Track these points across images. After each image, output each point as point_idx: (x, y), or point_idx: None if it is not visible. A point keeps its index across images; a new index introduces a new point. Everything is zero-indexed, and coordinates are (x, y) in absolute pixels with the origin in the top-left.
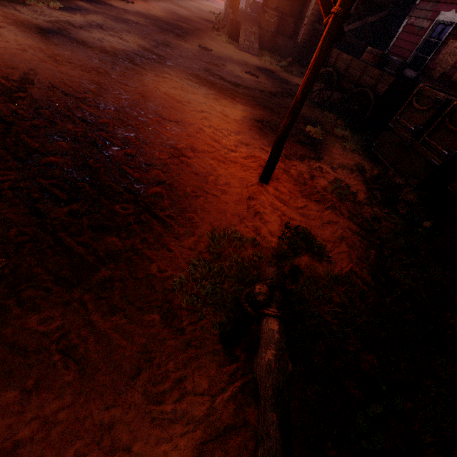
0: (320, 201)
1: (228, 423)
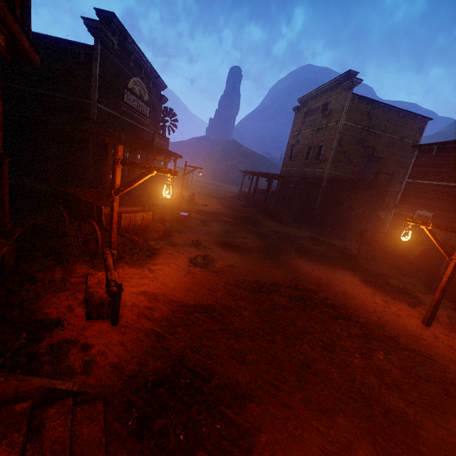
0: None
1: None
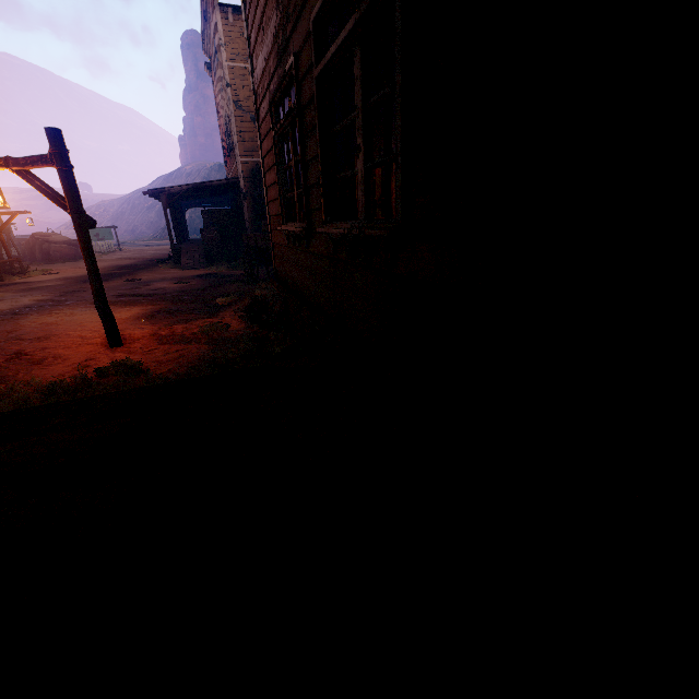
0: (181, 342)
1: None
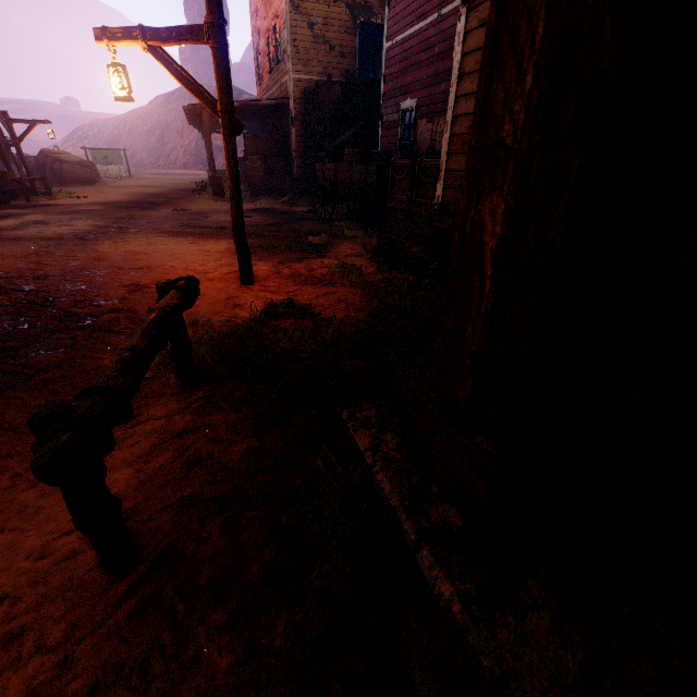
0: (319, 283)
1: (186, 427)
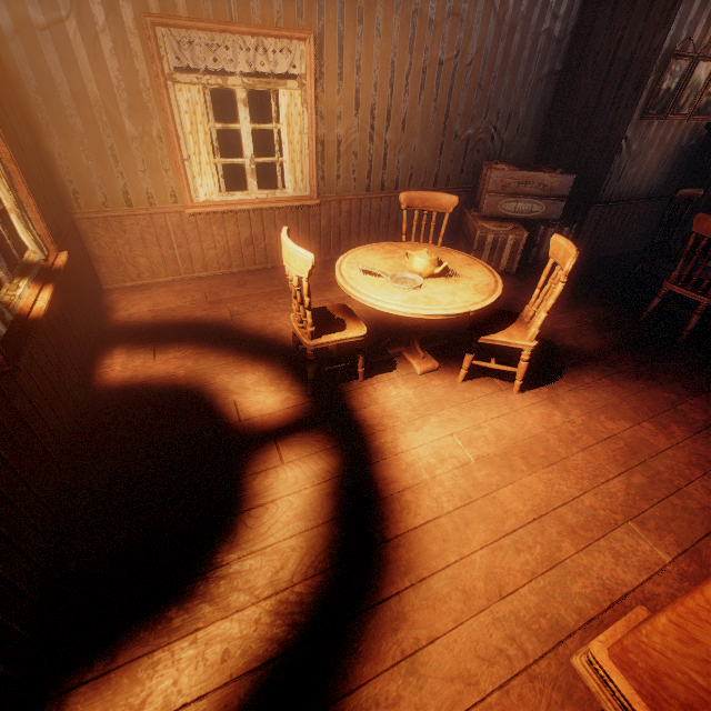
0: None
1: None
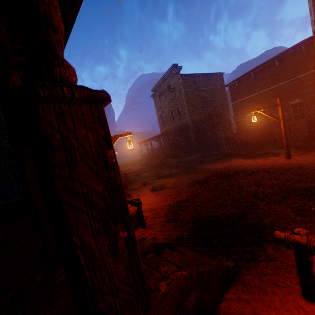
0: (304, 154)
1: None
